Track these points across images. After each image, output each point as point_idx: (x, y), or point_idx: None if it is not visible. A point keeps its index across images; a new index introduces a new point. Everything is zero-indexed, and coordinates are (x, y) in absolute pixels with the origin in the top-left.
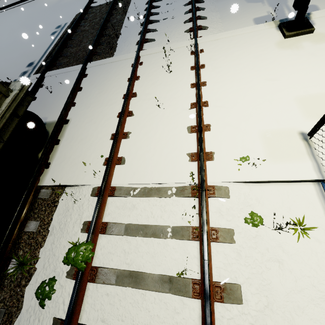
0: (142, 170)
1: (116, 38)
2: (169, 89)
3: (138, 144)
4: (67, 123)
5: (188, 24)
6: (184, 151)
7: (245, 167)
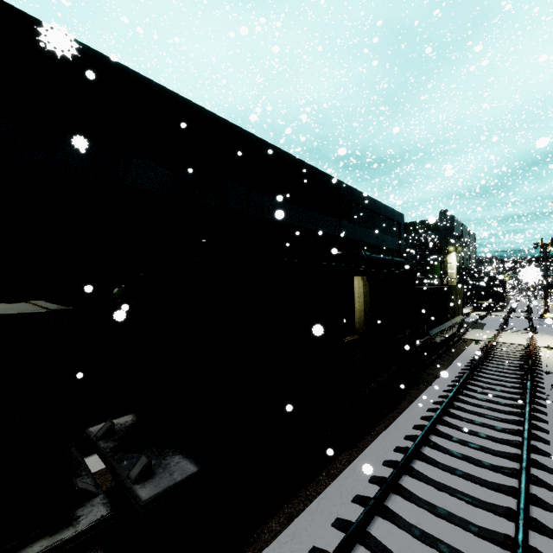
0: (507, 341)
1: (480, 328)
2: (517, 337)
3: (504, 339)
4: (466, 333)
5: (527, 332)
6: (524, 342)
7: (547, 346)
